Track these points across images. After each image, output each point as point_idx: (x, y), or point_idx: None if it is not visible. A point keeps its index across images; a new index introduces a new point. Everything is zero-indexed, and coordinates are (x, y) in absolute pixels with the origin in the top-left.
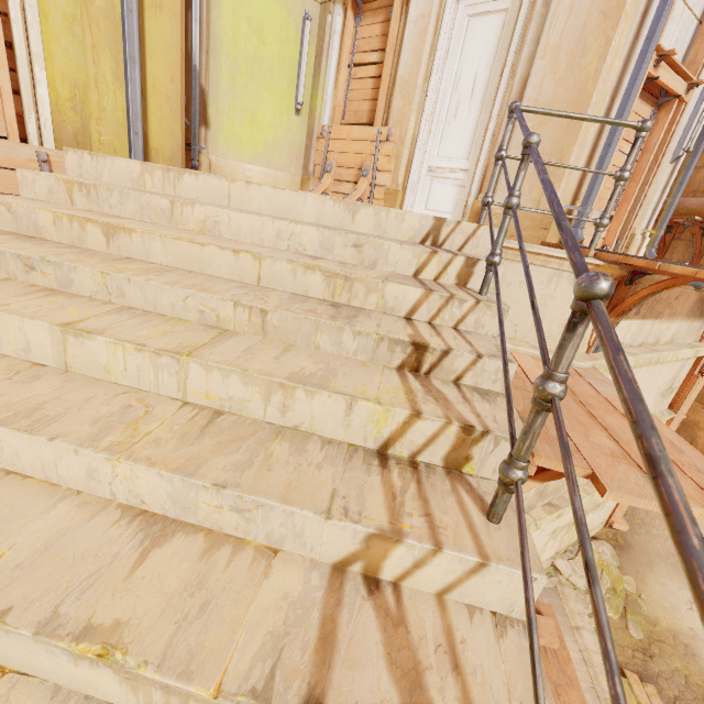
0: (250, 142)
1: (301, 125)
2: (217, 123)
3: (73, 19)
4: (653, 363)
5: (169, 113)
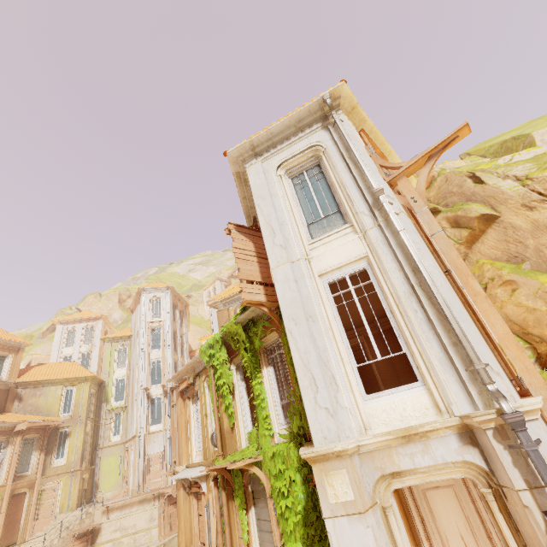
0: (108, 487)
1: (121, 477)
2: (101, 487)
3: (64, 496)
4: (126, 516)
5: (75, 501)
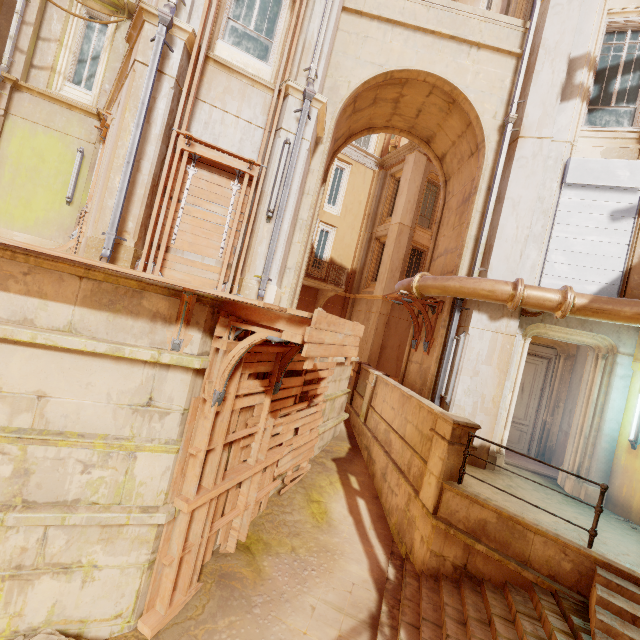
0: (22, 218)
1: (73, 212)
2: None
3: None
4: None
5: None
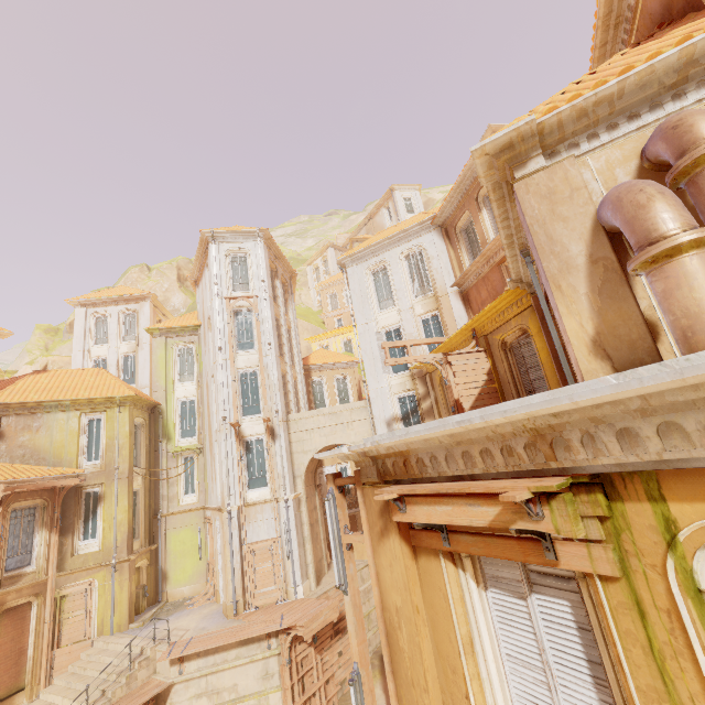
0: (183, 578)
1: (204, 563)
2: (171, 578)
3: (104, 605)
4: (216, 671)
5: (125, 613)
